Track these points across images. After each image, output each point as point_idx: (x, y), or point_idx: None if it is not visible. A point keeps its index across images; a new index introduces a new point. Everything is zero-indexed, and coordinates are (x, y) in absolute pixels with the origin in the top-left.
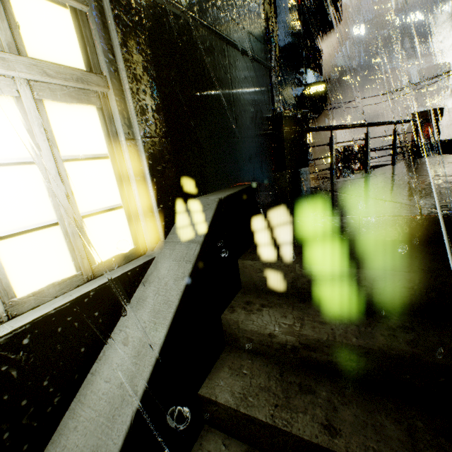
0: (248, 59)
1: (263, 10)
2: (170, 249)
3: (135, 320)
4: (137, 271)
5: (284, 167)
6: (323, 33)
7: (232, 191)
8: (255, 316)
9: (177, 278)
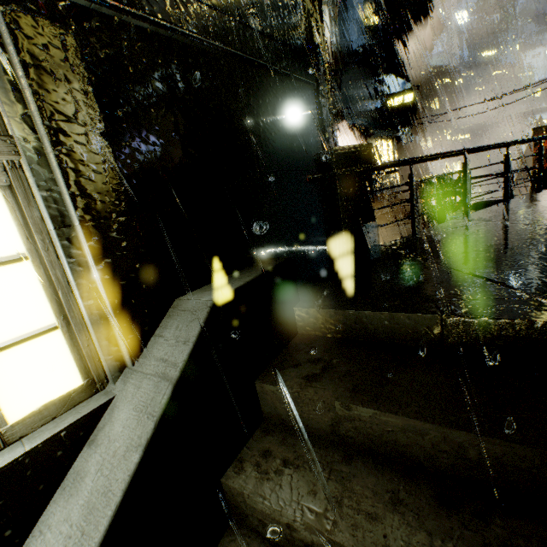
0: (279, 79)
1: (303, 7)
2: (135, 386)
3: (61, 518)
4: (79, 426)
5: (339, 224)
6: (409, 27)
7: (243, 281)
8: (269, 485)
9: (130, 446)
